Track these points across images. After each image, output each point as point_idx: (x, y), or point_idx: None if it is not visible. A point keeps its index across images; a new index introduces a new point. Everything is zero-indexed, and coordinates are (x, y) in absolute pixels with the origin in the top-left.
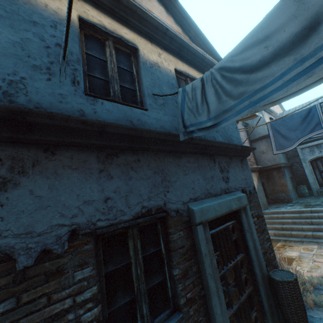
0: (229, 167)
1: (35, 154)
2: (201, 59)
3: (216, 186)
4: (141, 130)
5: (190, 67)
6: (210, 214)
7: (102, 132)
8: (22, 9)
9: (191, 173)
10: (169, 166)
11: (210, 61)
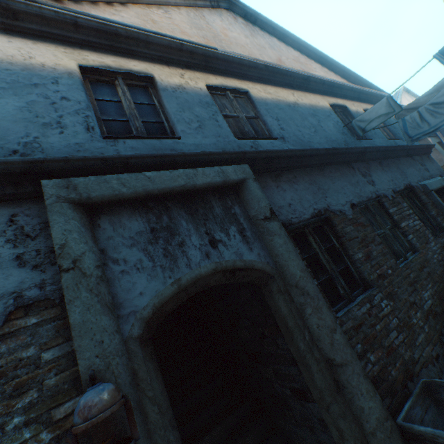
0: (424, 163)
1: (366, 165)
2: (369, 95)
3: (424, 174)
4: (387, 147)
5: (365, 104)
6: (433, 187)
7: (377, 152)
8: (323, 112)
9: (409, 168)
10: (398, 165)
11: (375, 93)
